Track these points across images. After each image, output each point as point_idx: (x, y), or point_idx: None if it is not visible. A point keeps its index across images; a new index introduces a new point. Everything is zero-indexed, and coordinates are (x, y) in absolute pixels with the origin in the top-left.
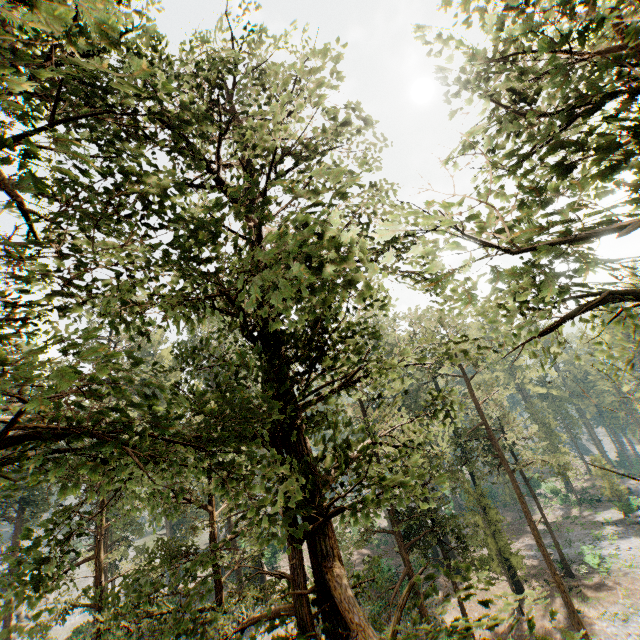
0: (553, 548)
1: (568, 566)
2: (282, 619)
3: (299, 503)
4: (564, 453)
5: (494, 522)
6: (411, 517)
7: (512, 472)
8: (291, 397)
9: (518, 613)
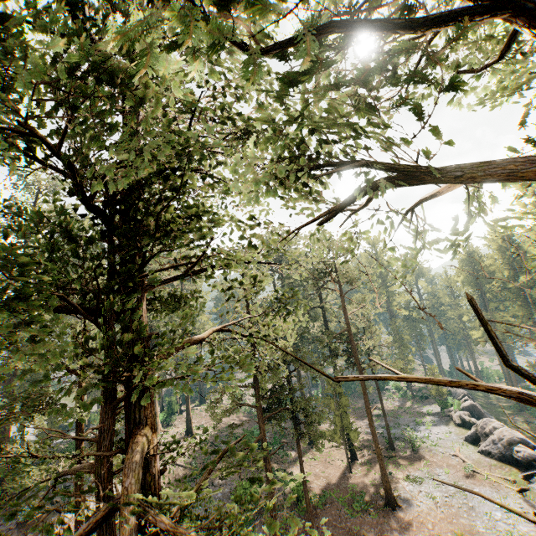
0: (385, 428)
1: (392, 442)
2: (78, 474)
3: (108, 372)
4: (410, 361)
5: (343, 406)
6: (271, 396)
7: (362, 370)
8: (131, 274)
9: (348, 472)
